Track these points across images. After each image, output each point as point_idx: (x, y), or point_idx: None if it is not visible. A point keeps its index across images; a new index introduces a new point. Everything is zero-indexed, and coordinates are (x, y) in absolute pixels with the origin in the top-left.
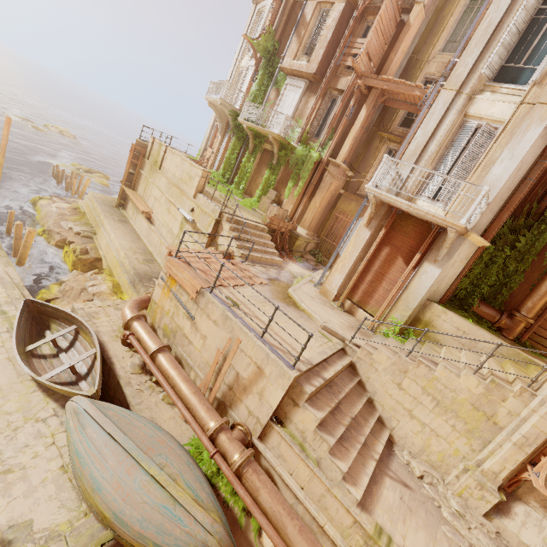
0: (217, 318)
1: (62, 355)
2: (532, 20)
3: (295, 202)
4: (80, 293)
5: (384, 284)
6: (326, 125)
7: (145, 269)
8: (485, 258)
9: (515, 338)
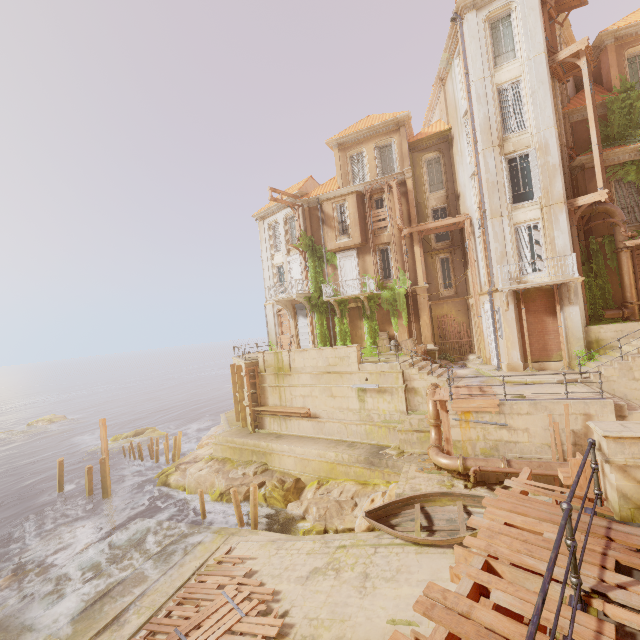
0: (527, 410)
1: (435, 528)
2: (509, 172)
3: (407, 330)
4: (340, 506)
5: (547, 337)
6: (391, 268)
7: (363, 451)
8: (586, 286)
9: (639, 317)
